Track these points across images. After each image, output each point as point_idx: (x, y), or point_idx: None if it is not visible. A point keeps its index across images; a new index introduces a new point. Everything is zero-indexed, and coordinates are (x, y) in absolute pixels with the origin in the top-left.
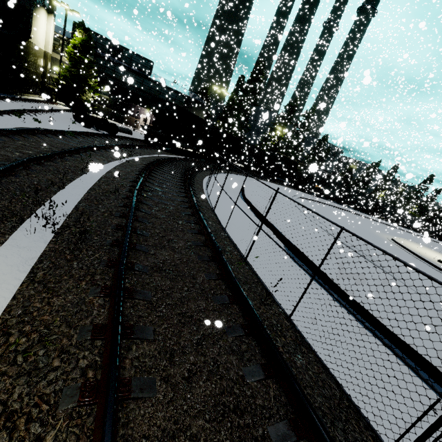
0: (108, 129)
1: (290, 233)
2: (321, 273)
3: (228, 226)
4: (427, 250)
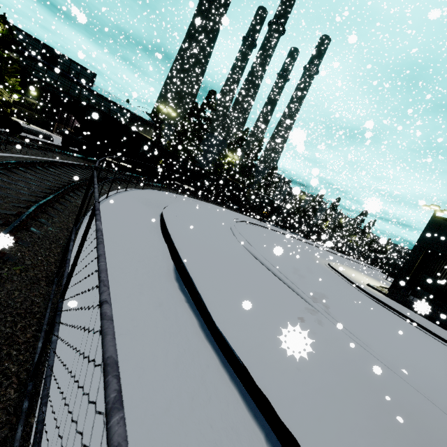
0: (7, 127)
1: (190, 250)
2: (197, 297)
3: (89, 235)
4: (360, 275)
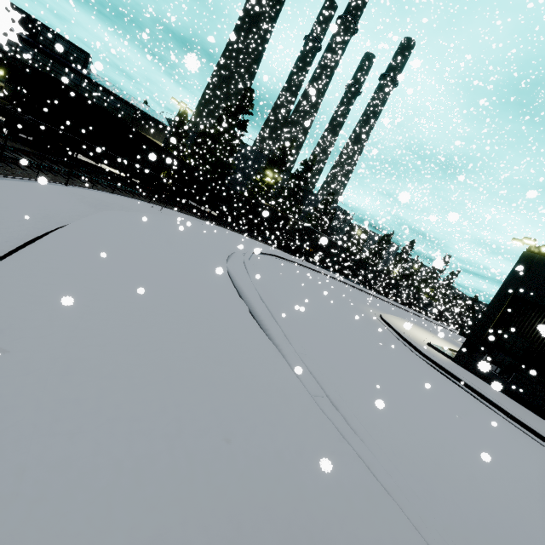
0: None
1: (75, 249)
2: None
3: None
4: (424, 333)
